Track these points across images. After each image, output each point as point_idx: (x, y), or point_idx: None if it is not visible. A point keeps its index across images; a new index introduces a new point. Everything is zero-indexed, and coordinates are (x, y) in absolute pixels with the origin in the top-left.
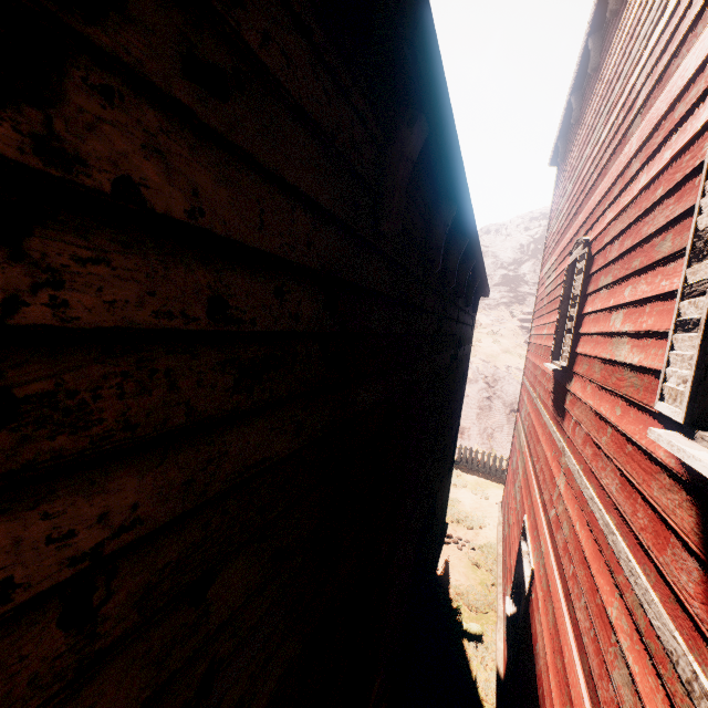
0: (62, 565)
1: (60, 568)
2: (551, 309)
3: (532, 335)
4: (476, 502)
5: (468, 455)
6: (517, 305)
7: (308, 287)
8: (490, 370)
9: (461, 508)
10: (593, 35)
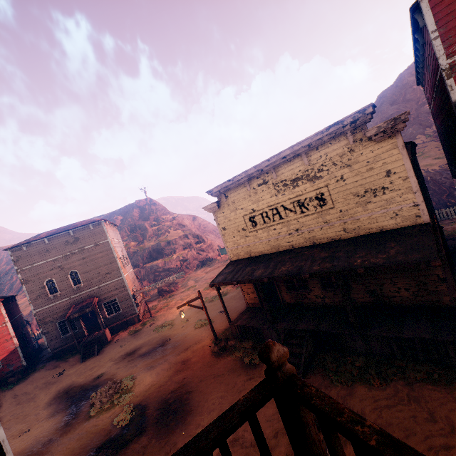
0: (417, 181)
1: (417, 181)
2: (444, 141)
3: (443, 149)
4: (454, 228)
5: (439, 215)
6: (428, 129)
7: (413, 167)
8: (430, 172)
9: (447, 231)
10: (418, 68)
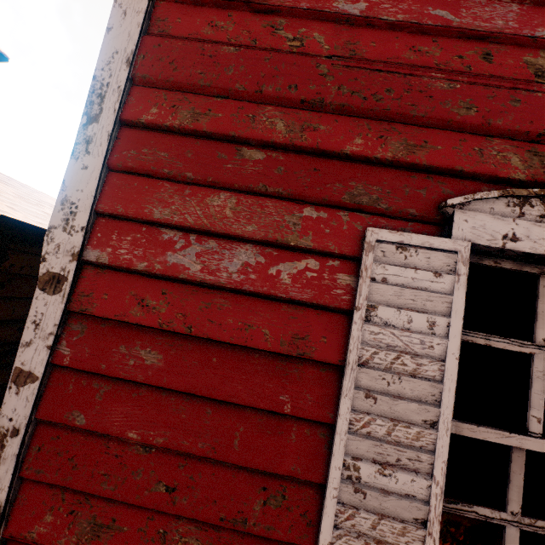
0: None
1: None
2: None
3: None
4: None
5: None
6: None
7: None
8: None
9: None
10: None
